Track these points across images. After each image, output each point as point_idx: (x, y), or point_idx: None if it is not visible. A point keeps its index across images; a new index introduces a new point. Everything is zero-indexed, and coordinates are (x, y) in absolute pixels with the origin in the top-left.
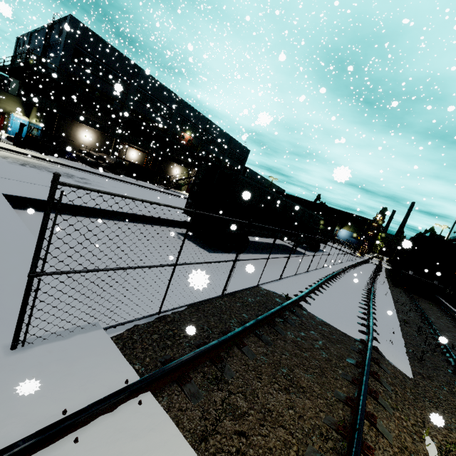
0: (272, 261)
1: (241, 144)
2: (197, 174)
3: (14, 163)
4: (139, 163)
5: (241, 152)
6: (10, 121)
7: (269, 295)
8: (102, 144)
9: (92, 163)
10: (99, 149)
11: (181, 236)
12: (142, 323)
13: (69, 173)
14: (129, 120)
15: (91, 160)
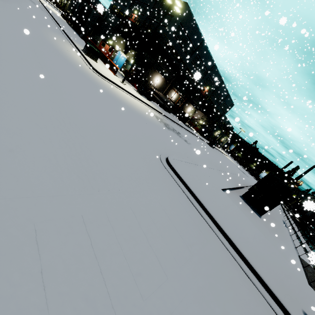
0: (270, 219)
1: (231, 100)
2: (265, 176)
3: (166, 127)
4: (174, 101)
5: (229, 104)
6: (116, 55)
7: (309, 265)
8: (162, 87)
9: (162, 105)
10: (159, 89)
11: (243, 200)
12: (312, 288)
13: (173, 127)
14: (182, 74)
15: (161, 102)
